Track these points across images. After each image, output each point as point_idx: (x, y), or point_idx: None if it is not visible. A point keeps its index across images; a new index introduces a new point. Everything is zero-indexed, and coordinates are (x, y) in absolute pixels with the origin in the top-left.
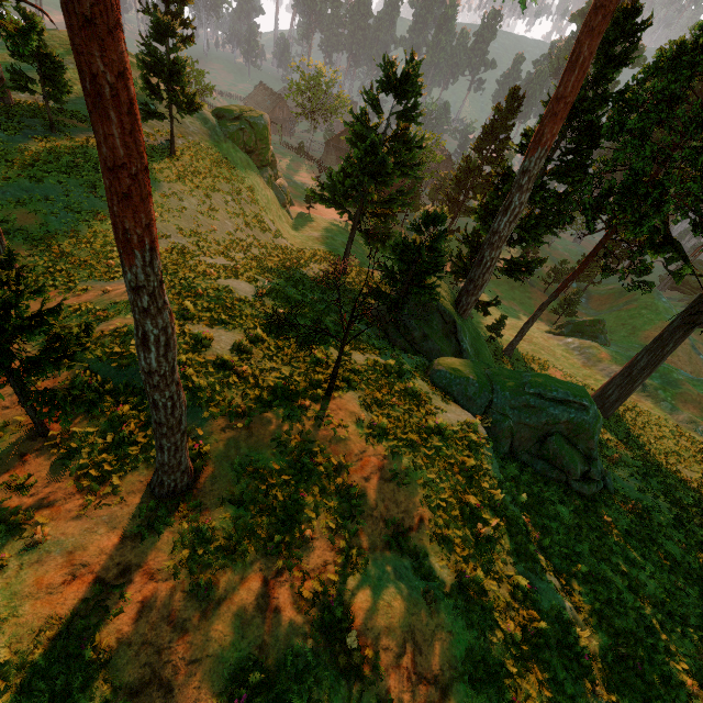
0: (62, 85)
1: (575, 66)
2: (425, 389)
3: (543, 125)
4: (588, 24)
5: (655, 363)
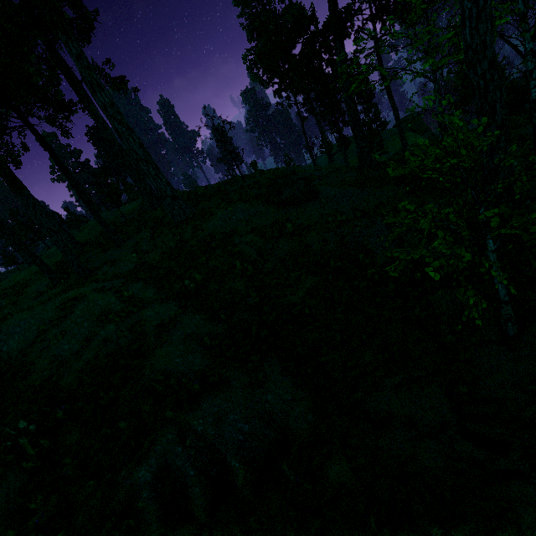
0: (349, 142)
1: None
2: None
3: None
4: None
5: None
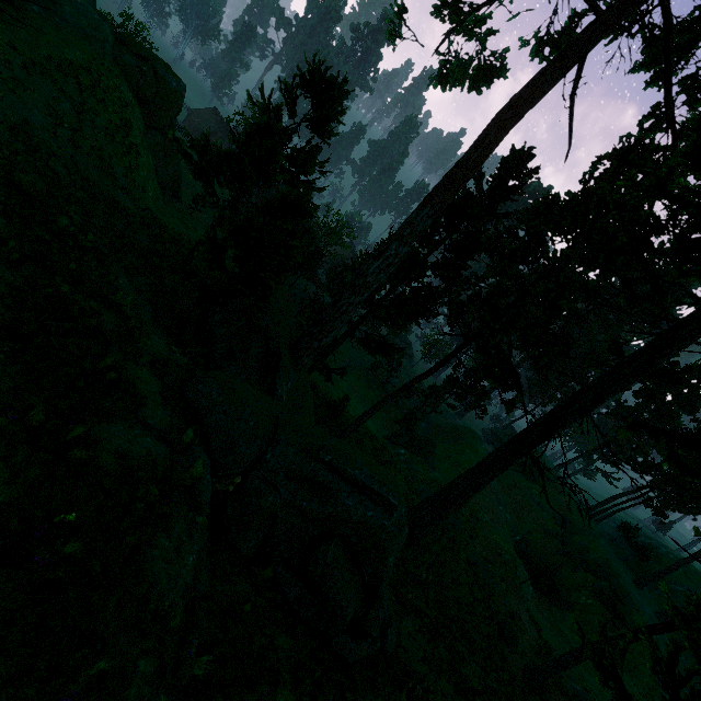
0: None
1: (480, 144)
2: (148, 389)
3: (439, 185)
4: (500, 115)
5: (472, 490)
